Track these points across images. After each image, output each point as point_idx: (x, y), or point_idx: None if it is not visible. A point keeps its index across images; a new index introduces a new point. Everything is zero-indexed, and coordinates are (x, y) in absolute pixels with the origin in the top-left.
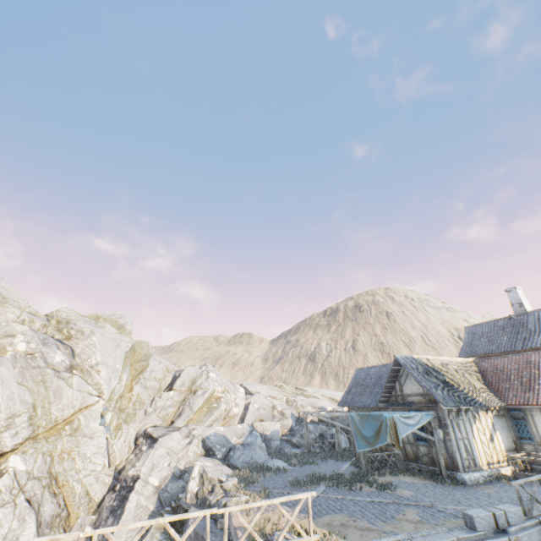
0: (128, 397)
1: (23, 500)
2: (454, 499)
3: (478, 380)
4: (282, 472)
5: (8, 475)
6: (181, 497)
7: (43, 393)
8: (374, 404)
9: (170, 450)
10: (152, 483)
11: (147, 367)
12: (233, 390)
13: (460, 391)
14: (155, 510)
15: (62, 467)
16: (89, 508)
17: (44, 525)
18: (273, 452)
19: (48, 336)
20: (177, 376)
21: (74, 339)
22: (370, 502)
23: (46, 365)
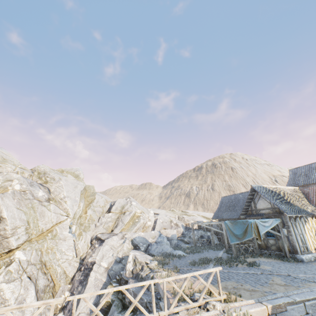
0: (84, 217)
1: (26, 277)
2: (301, 270)
3: (304, 199)
4: (183, 257)
5: (15, 262)
6: (122, 273)
7: (33, 214)
8: (236, 216)
9: (112, 246)
10: (103, 265)
11: (94, 199)
12: (147, 212)
13: (295, 206)
14: (106, 281)
15: (48, 257)
16: (66, 281)
17: (40, 291)
18: (174, 247)
19: (33, 181)
20: (113, 204)
21: (49, 183)
22: (246, 273)
23: (33, 198)
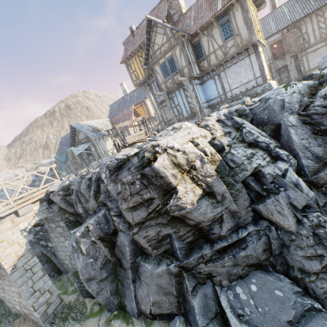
0: None
1: None
2: None
3: (109, 126)
4: None
5: None
6: None
7: None
8: None
9: None
10: None
11: None
12: None
13: (100, 132)
14: None
15: None
16: None
17: None
18: None
19: None
20: None
21: None
22: None
23: None
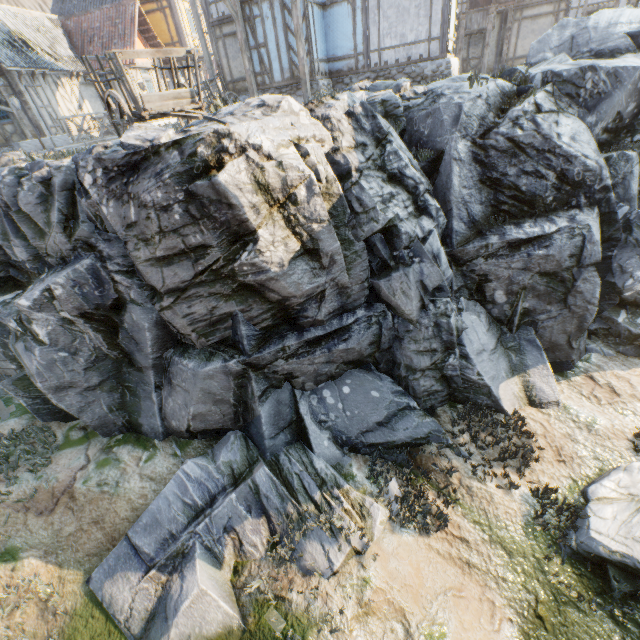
0: None
1: None
2: None
3: (63, 45)
4: None
5: None
6: None
7: None
8: None
9: None
10: None
11: None
12: None
13: (35, 54)
14: None
15: None
16: None
17: None
18: None
19: None
20: None
21: None
22: None
23: None
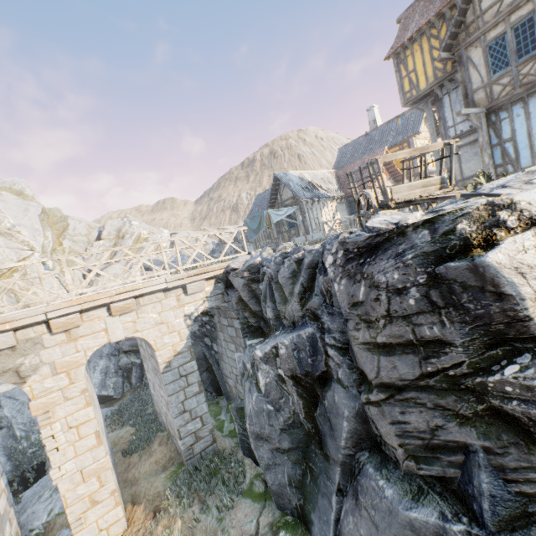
0: (61, 250)
1: None
2: None
3: (333, 183)
4: None
5: None
6: None
7: None
8: None
9: (115, 275)
10: None
11: (68, 226)
12: (158, 232)
13: (317, 191)
14: None
15: (28, 299)
16: None
17: None
18: None
19: None
20: (102, 230)
21: None
22: None
23: None
